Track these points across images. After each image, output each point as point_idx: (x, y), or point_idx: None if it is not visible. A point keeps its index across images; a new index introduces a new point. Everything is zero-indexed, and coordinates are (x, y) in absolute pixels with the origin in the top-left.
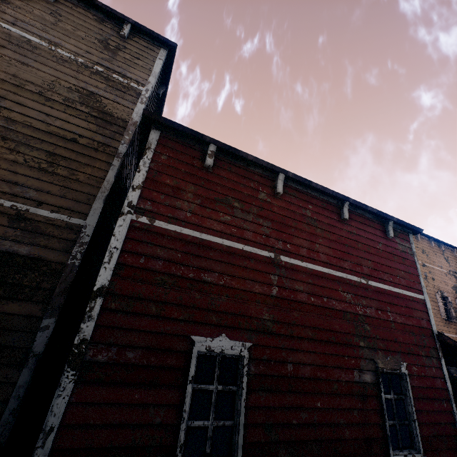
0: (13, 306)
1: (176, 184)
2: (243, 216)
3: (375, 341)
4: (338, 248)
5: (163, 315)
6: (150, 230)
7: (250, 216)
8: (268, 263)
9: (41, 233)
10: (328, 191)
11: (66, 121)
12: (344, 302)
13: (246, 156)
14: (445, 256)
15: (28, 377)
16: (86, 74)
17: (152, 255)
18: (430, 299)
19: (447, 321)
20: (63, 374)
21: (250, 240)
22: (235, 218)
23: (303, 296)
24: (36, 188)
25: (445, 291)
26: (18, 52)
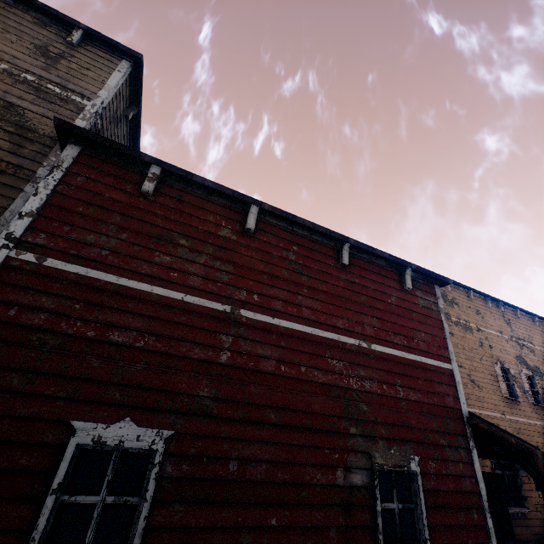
0: None
1: (92, 213)
2: (191, 257)
3: (375, 426)
4: (330, 302)
5: (30, 391)
6: (36, 272)
7: (202, 257)
8: (221, 319)
9: None
10: (319, 229)
11: None
12: (332, 372)
13: (203, 181)
14: (506, 319)
15: None
16: (8, 82)
17: (31, 306)
18: (487, 372)
19: (509, 400)
20: None
21: (197, 289)
22: (178, 260)
23: (268, 364)
24: None
25: (506, 362)
26: None
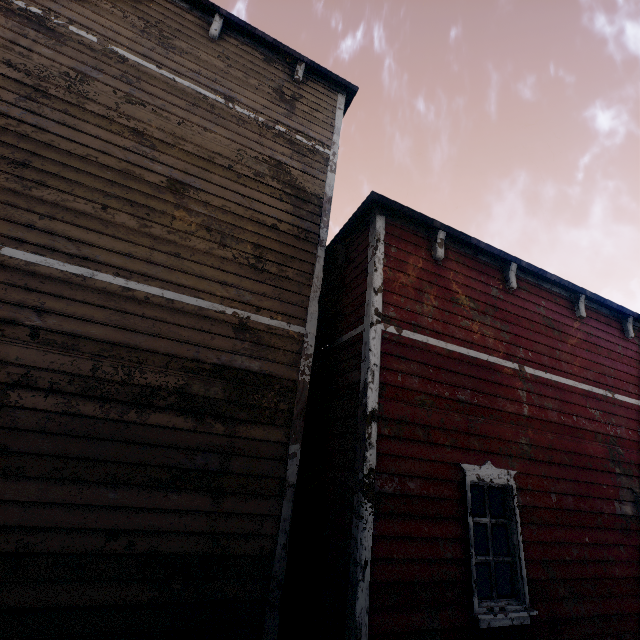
0: (258, 431)
1: (411, 283)
2: (481, 319)
3: (630, 467)
4: (578, 355)
5: (431, 441)
6: (399, 342)
7: (487, 318)
8: (514, 377)
9: (266, 344)
10: (563, 283)
11: (261, 202)
12: (593, 421)
13: (478, 243)
14: None
15: (288, 509)
16: (269, 138)
17: (407, 372)
18: None
19: None
20: (362, 506)
21: (493, 349)
22: (473, 323)
23: (553, 415)
24: (251, 291)
25: None
26: (198, 114)
